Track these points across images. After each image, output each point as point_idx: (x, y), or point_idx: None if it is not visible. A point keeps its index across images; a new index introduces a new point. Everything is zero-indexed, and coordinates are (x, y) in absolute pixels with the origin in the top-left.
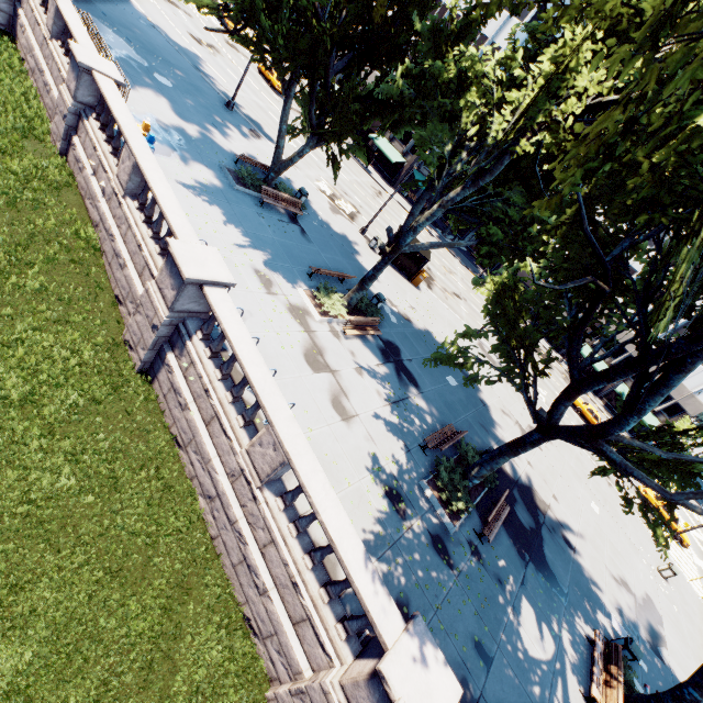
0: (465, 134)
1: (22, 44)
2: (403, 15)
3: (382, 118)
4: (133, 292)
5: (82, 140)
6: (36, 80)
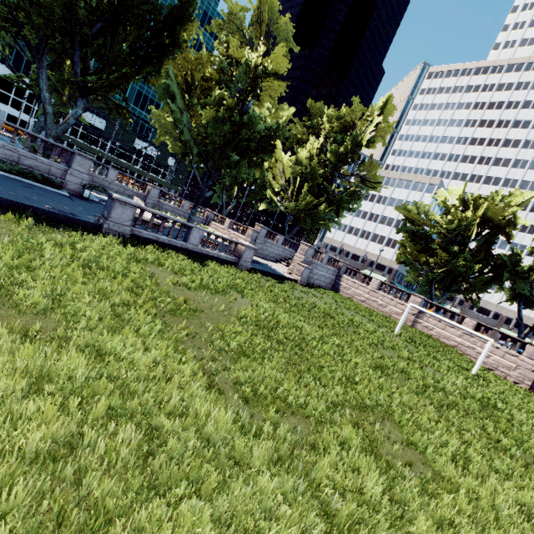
0: (531, 282)
1: (347, 293)
2: (489, 255)
3: (497, 283)
4: (502, 364)
5: (425, 320)
6: (368, 304)
